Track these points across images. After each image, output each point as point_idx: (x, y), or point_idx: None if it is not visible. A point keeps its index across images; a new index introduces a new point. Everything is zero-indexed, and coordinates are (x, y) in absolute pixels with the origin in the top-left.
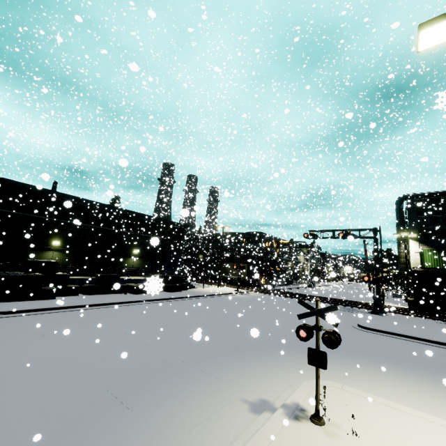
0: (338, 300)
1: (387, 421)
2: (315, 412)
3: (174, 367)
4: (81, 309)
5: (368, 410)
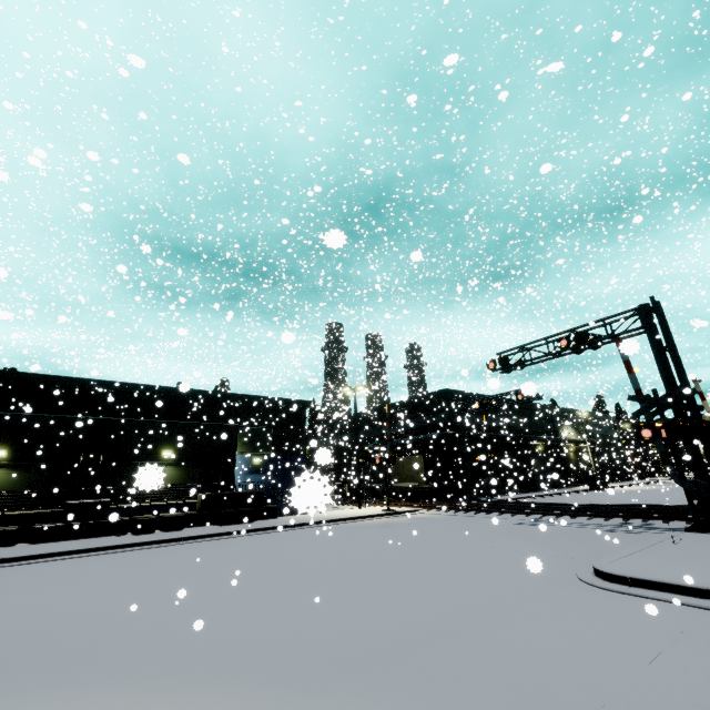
0: (624, 508)
1: None
2: None
3: None
4: None
5: None
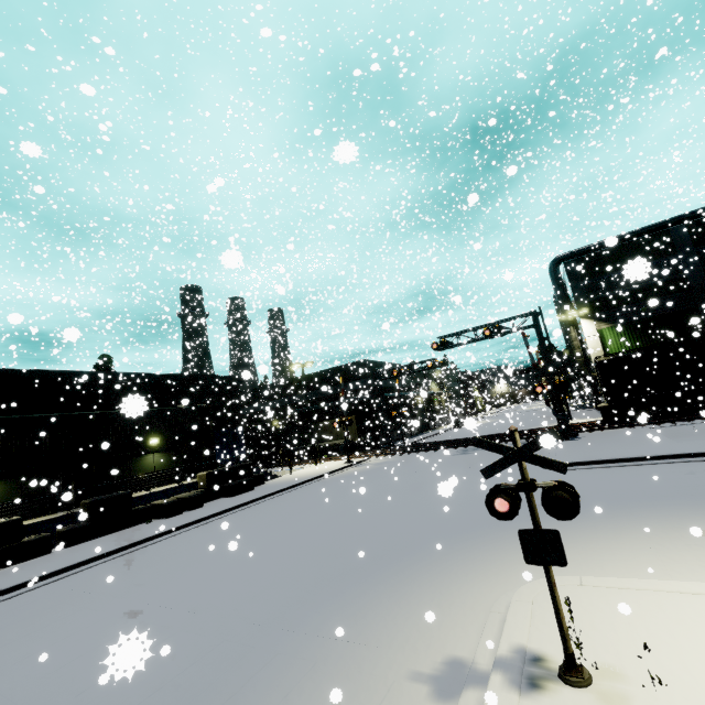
0: (504, 435)
1: (690, 626)
2: (566, 660)
3: (258, 648)
4: (56, 578)
5: (646, 613)
